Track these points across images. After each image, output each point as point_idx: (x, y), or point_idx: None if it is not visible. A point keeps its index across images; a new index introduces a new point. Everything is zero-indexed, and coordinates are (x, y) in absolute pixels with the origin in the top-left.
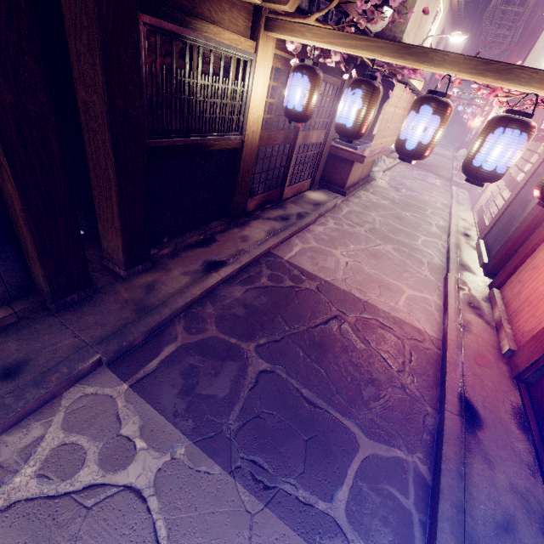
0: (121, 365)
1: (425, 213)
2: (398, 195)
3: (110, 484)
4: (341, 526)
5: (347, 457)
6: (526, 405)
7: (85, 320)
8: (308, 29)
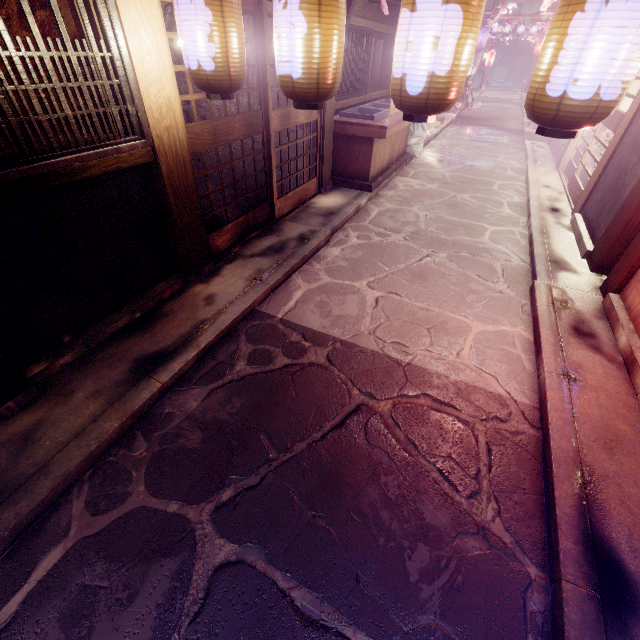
0: None
1: (491, 190)
2: (450, 172)
3: None
4: None
5: None
6: None
7: None
8: None
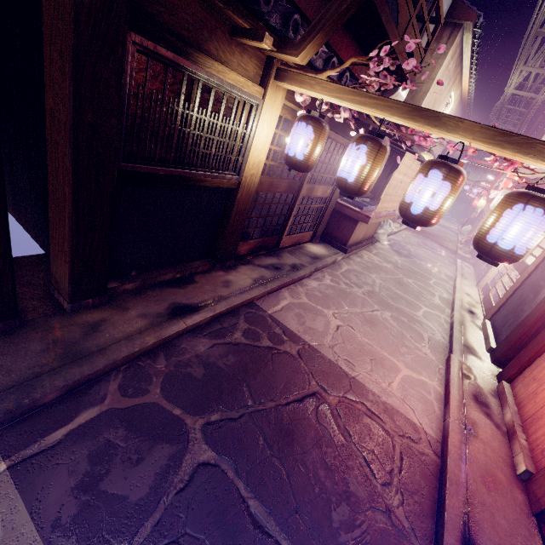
0: (11, 432)
1: (428, 282)
2: (401, 260)
3: None
4: None
5: None
6: None
7: None
8: (318, 82)
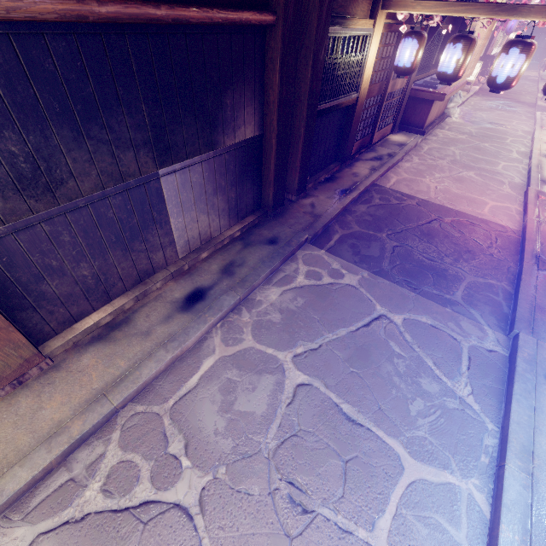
0: (315, 243)
1: (505, 142)
2: (475, 129)
3: (339, 283)
4: (460, 303)
5: (458, 281)
6: None
7: (289, 222)
8: (419, 3)
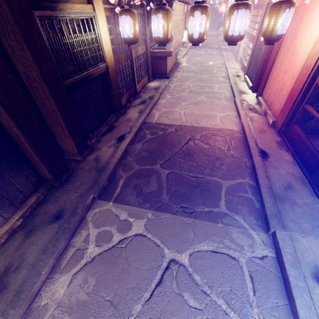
0: (104, 196)
1: (213, 72)
2: (196, 68)
3: (128, 237)
4: (226, 213)
5: (219, 190)
6: (285, 141)
7: (76, 185)
8: None
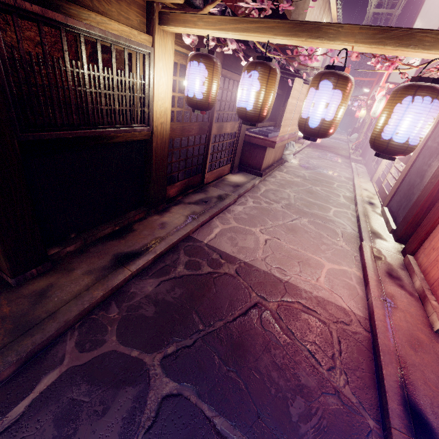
0: None
1: (332, 187)
2: (308, 173)
3: None
4: None
5: None
6: None
7: None
8: (200, 18)
